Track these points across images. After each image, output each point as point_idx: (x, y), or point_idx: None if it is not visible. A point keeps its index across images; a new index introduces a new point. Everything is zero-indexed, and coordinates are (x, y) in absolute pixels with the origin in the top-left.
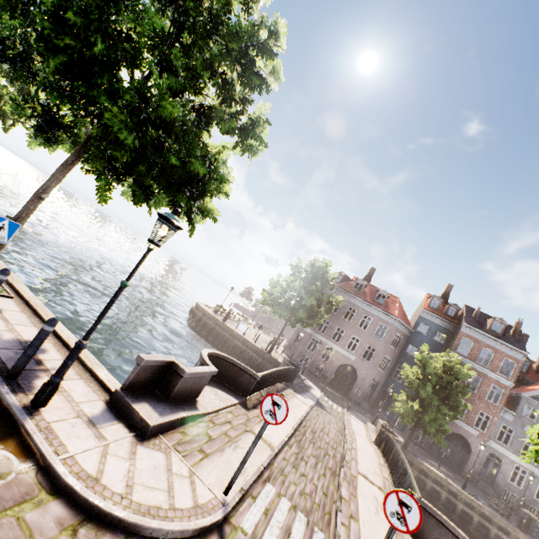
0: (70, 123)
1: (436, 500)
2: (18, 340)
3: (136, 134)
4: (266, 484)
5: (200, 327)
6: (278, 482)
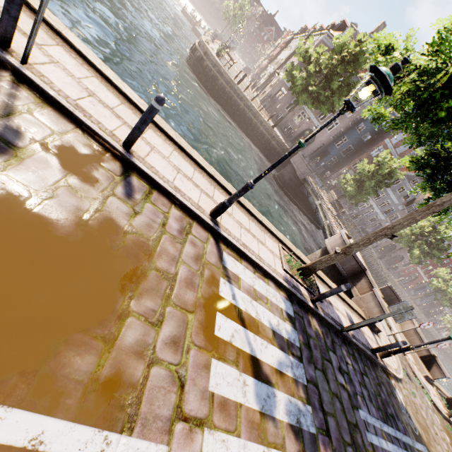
0: None
1: None
2: (349, 321)
3: None
4: None
5: (214, 87)
6: None
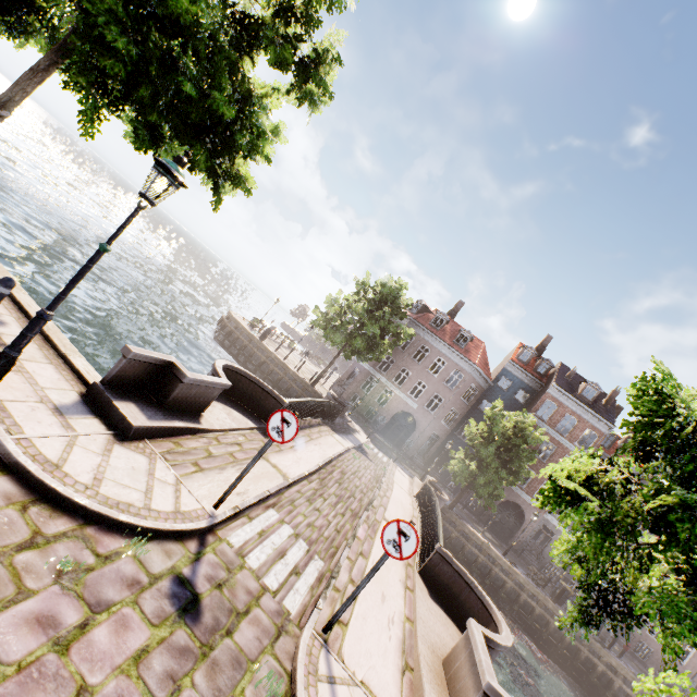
0: (45, 4)
1: (472, 563)
2: None
3: (132, 35)
4: (269, 510)
5: (230, 342)
6: (284, 510)
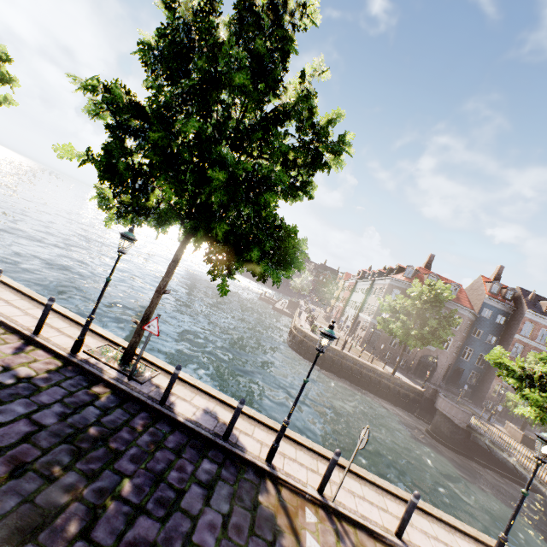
0: None
1: None
2: None
3: None
4: None
5: (322, 360)
6: None
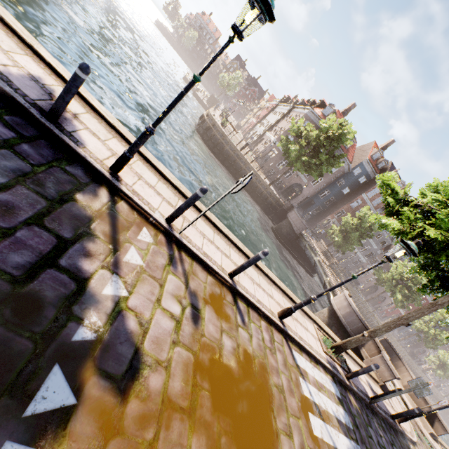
0: None
1: None
2: (370, 389)
3: None
4: None
5: (220, 152)
6: None
